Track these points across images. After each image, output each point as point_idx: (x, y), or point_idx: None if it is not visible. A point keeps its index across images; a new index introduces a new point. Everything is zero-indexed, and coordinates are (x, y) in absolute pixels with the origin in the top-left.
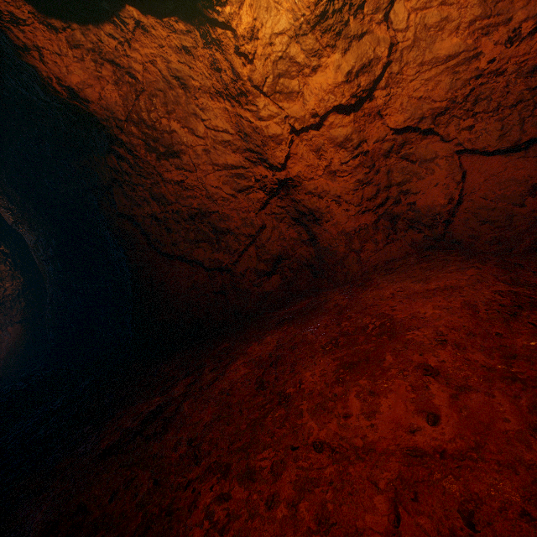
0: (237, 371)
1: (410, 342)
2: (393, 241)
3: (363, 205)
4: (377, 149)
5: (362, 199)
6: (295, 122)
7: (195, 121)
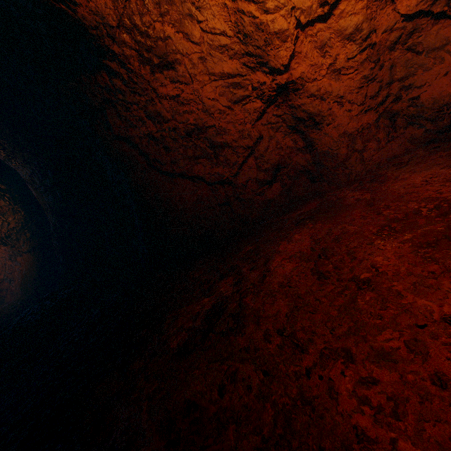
0: (283, 266)
1: None
2: (393, 139)
3: (366, 104)
4: (383, 41)
5: (366, 97)
6: (301, 14)
7: (191, 23)
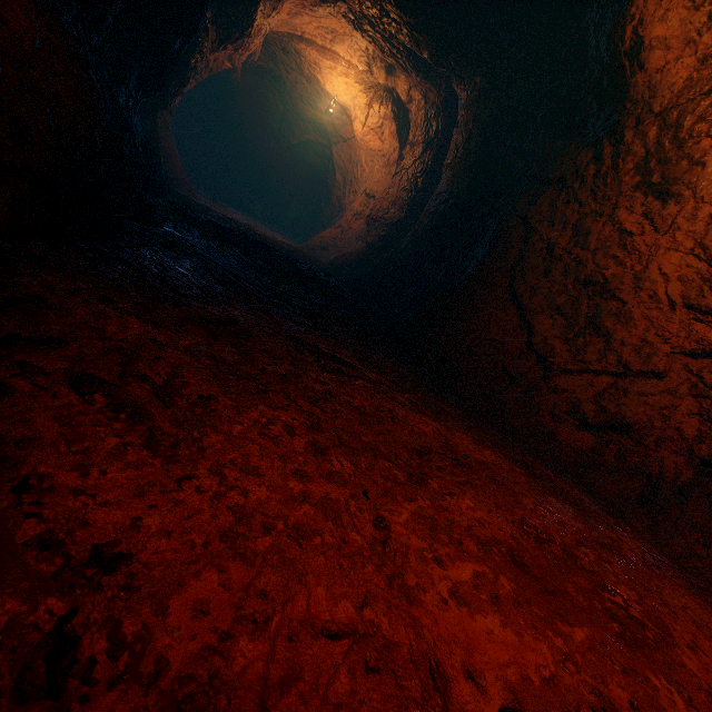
0: (424, 424)
1: (644, 683)
2: None
3: None
4: None
5: None
6: None
7: None
